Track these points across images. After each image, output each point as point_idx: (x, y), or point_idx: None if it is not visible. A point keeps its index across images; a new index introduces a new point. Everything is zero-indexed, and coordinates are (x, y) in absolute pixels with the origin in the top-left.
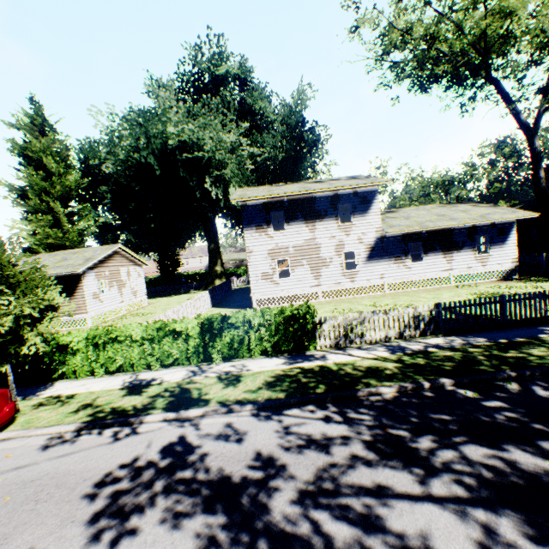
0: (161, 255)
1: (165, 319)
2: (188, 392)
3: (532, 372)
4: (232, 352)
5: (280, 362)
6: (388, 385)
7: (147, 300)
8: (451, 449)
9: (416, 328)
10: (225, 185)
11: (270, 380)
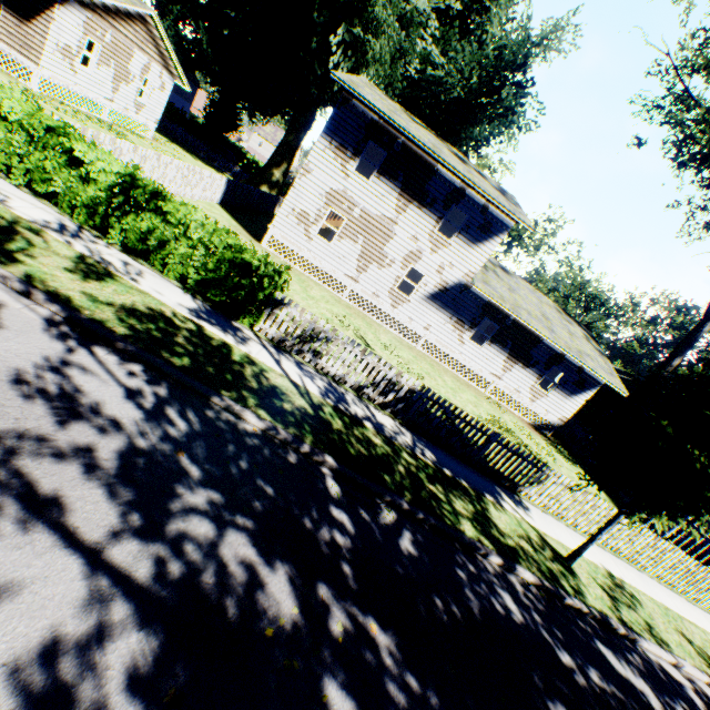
0: (222, 95)
1: (110, 148)
2: (8, 235)
3: (425, 519)
4: (141, 247)
5: (187, 304)
6: (262, 417)
7: (159, 136)
8: (217, 525)
9: (382, 395)
10: (358, 63)
11: (139, 308)
